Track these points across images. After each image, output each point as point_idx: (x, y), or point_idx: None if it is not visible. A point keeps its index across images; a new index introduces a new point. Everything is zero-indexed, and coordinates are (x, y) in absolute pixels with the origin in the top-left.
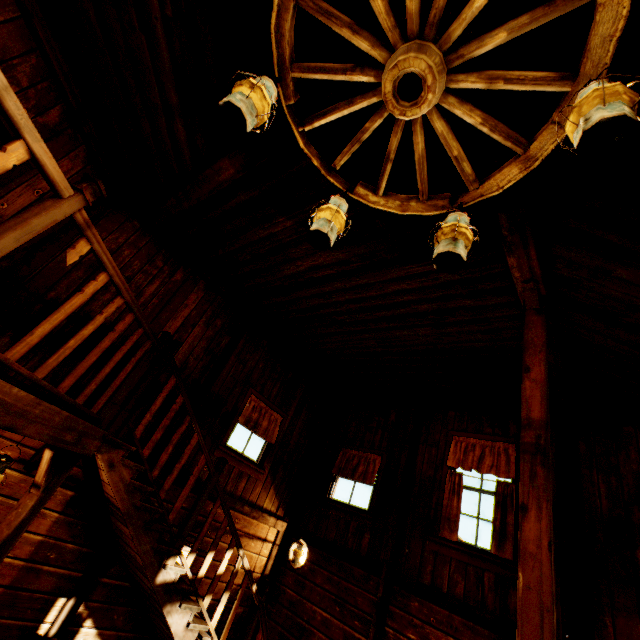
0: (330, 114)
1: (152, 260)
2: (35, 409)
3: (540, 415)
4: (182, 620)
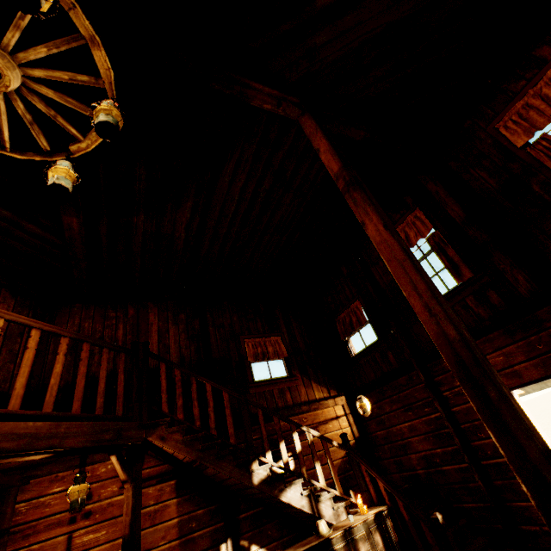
0: (2, 126)
1: (106, 316)
2: (60, 429)
3: (338, 166)
4: (295, 494)
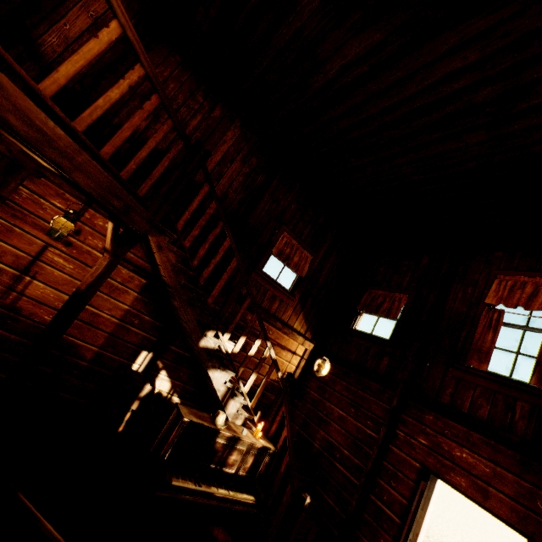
0: None
1: (193, 95)
2: (77, 156)
3: None
4: (221, 379)
